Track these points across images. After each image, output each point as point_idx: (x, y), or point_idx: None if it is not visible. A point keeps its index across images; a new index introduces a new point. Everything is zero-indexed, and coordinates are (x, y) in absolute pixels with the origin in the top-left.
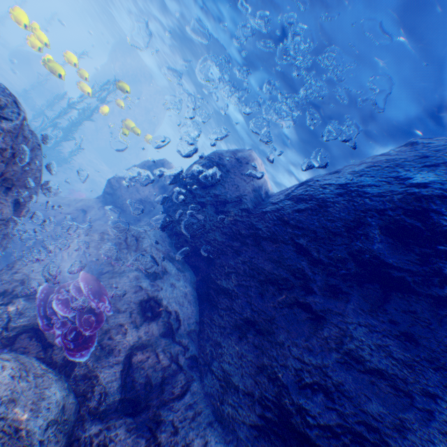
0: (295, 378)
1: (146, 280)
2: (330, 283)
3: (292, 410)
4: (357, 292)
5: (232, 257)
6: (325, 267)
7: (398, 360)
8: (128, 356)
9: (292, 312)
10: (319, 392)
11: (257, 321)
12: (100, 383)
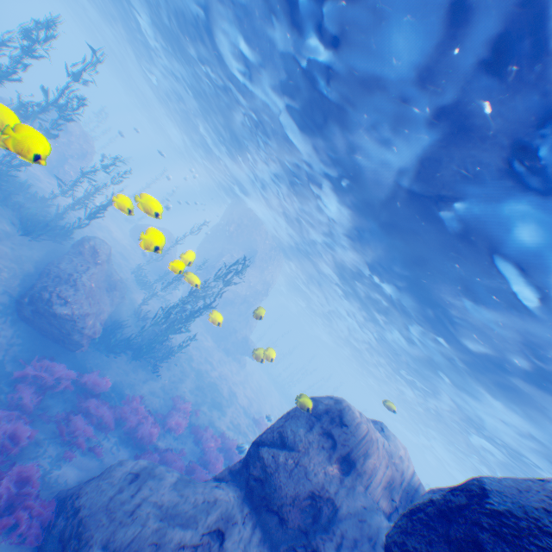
0: None
1: None
2: None
3: None
4: None
5: None
6: None
7: None
8: None
9: None
10: None
11: None
12: None
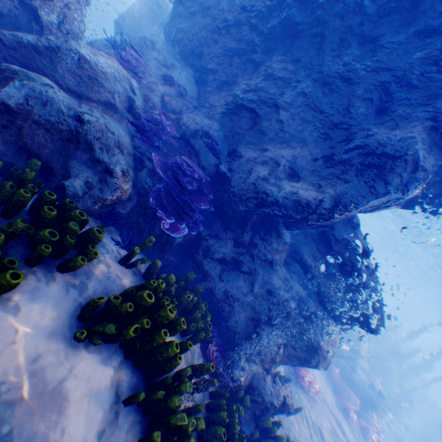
0: (241, 91)
1: (162, 68)
2: (267, 47)
3: (238, 101)
4: (280, 48)
5: (214, 48)
6: (265, 37)
7: (289, 72)
8: (161, 96)
9: (245, 67)
10: (251, 92)
11: (227, 81)
12: (150, 99)
